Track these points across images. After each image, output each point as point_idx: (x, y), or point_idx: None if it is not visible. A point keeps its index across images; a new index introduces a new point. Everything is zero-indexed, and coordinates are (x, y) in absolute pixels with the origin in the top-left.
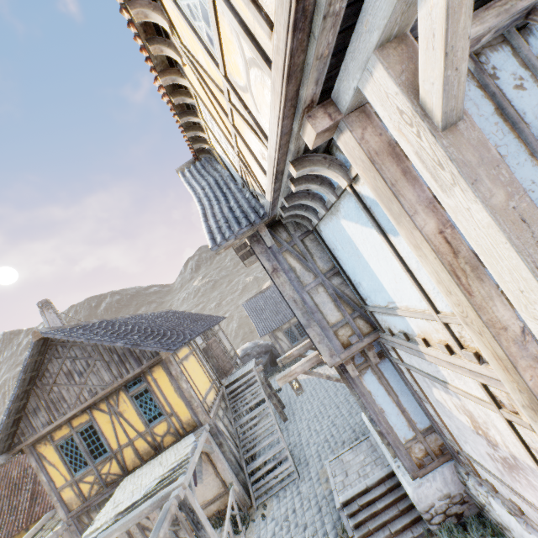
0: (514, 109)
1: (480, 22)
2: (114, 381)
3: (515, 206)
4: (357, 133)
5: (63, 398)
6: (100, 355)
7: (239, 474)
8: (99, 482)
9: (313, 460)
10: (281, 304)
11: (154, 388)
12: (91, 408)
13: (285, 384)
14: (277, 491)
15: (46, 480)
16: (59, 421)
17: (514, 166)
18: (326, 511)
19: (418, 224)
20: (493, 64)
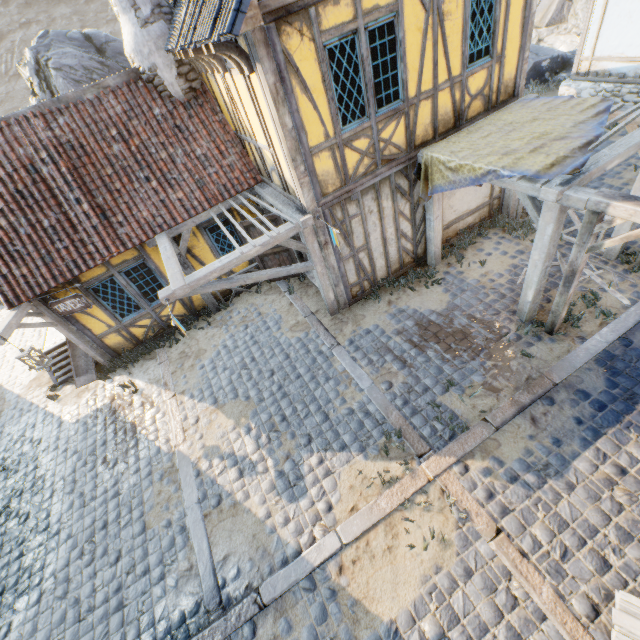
0: None
1: None
2: None
3: None
4: None
5: None
6: None
7: None
8: (373, 154)
9: None
10: None
11: None
12: None
13: None
14: None
15: (290, 127)
16: None
17: None
18: None
19: None
20: None
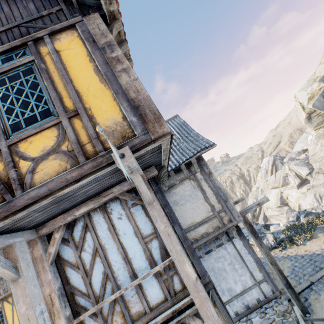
0: (114, 229)
1: (87, 205)
2: None
3: (28, 313)
4: (31, 249)
5: None
6: None
7: None
8: None
9: None
10: None
11: None
12: (3, 299)
13: None
14: None
15: None
16: None
17: (110, 253)
18: None
19: (42, 290)
20: (111, 207)
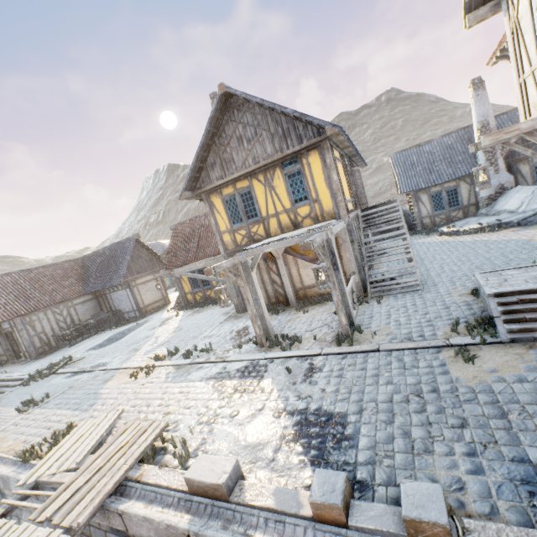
0: None
1: None
2: (275, 154)
3: None
4: None
5: (233, 160)
6: (267, 125)
7: (360, 272)
8: (248, 237)
9: (444, 284)
10: (439, 163)
11: (306, 172)
12: (251, 176)
13: (412, 243)
14: (395, 293)
15: (214, 223)
16: (228, 179)
17: None
18: (455, 309)
19: None
20: None
